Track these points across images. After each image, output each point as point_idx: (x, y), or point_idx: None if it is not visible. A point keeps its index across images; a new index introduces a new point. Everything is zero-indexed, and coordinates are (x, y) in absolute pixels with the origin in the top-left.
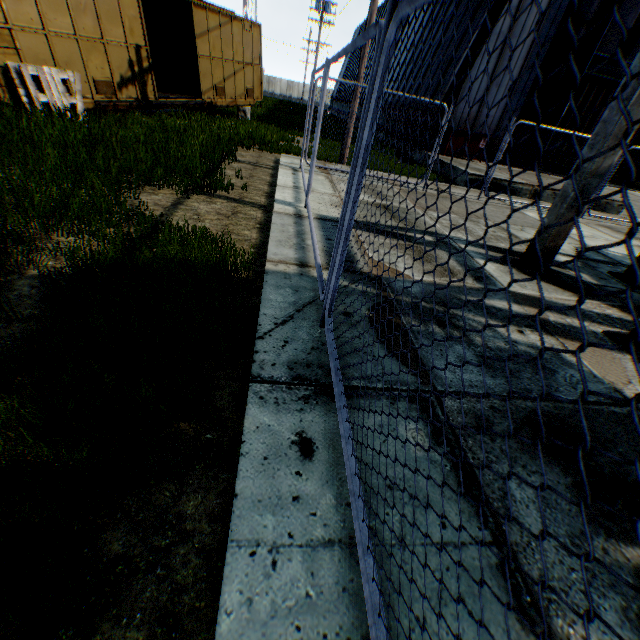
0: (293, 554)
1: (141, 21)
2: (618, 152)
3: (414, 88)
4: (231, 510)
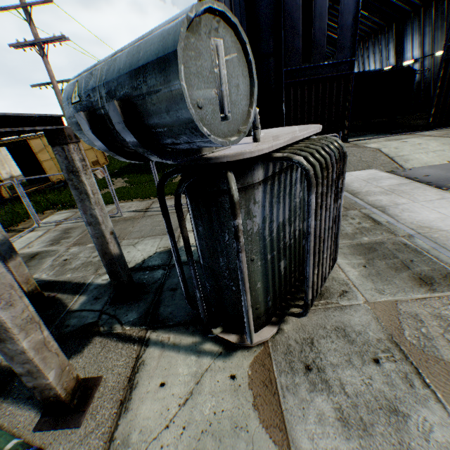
0: None
1: None
2: None
3: None
4: None
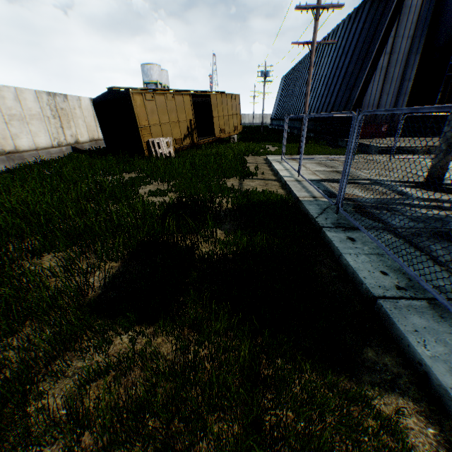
0: (361, 255)
1: (191, 108)
2: None
3: (330, 105)
4: (334, 255)
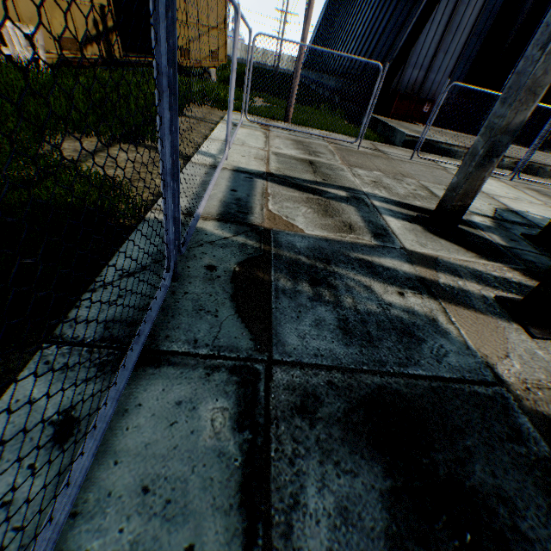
0: None
1: None
2: (531, 107)
3: (368, 54)
4: None
